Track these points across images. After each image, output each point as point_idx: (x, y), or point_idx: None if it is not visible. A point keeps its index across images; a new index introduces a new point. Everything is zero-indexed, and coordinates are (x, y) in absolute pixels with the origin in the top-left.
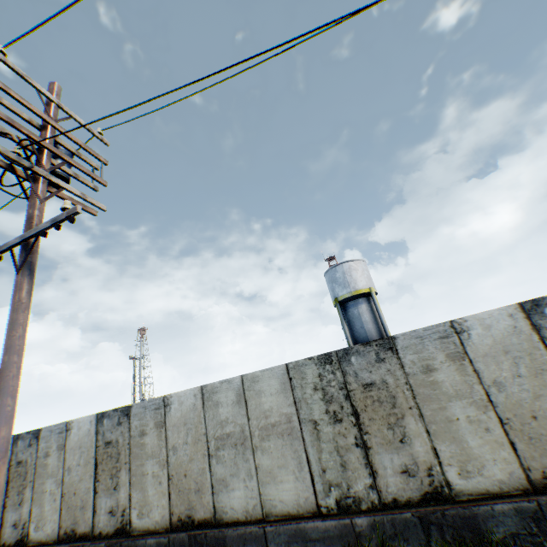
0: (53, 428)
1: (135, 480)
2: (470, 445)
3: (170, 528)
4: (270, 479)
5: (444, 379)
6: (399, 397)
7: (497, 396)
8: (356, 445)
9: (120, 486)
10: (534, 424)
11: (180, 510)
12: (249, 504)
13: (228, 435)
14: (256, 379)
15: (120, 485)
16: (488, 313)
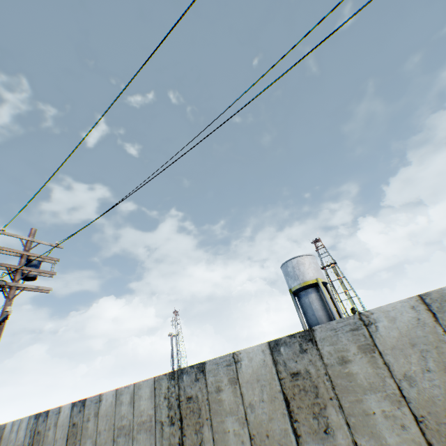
0: (54, 410)
1: None
2: None
3: None
4: None
5: (226, 397)
6: (203, 408)
7: (251, 415)
8: (179, 443)
9: None
10: (267, 441)
11: None
12: None
13: (123, 426)
14: (140, 386)
15: None
16: (252, 348)
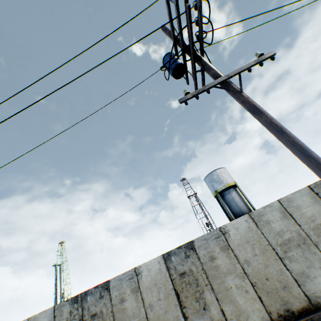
0: (121, 277)
1: (221, 296)
2: None
3: None
4: None
5: None
6: None
7: None
8: None
9: (208, 305)
10: None
11: (276, 308)
12: None
13: (288, 240)
14: (290, 200)
15: (208, 304)
16: None
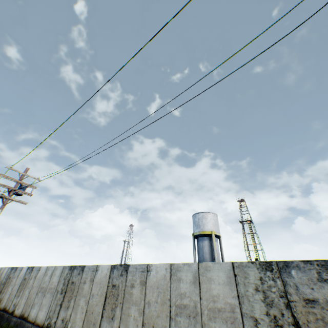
0: (20, 267)
1: (23, 295)
2: (77, 316)
3: (20, 316)
4: (42, 308)
5: (86, 287)
6: (75, 290)
7: (91, 300)
8: (60, 304)
9: (20, 296)
10: (91, 315)
11: (24, 311)
12: (35, 315)
13: (43, 287)
14: (57, 268)
15: (20, 295)
16: (105, 265)
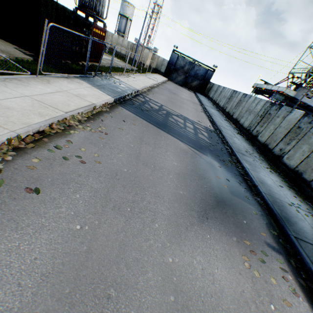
0: None
1: None
2: None
3: None
4: None
5: None
6: None
7: None
8: None
9: None
10: None
11: None
12: None
13: None
14: None
15: None
16: None
